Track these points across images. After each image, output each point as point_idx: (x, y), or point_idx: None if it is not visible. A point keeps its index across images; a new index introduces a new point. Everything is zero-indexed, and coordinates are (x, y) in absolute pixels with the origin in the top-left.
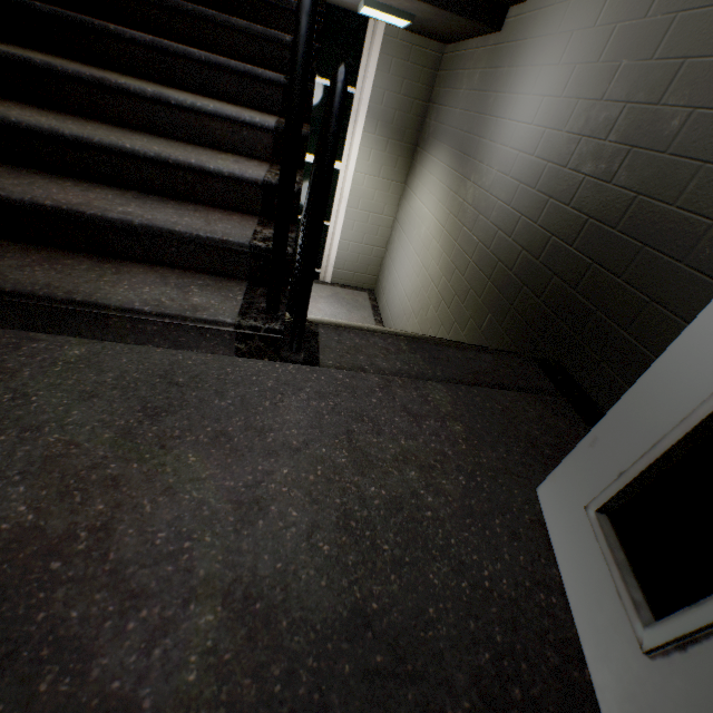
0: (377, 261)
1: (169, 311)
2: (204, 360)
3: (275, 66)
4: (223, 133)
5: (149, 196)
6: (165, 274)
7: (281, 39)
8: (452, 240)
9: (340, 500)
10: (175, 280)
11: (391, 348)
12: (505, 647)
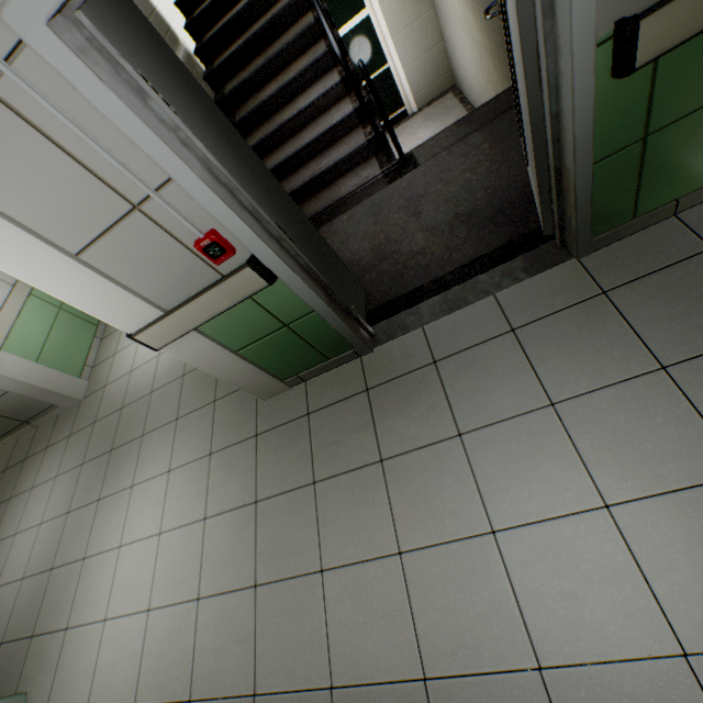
0: (442, 59)
1: (360, 185)
2: (380, 194)
3: (315, 40)
4: (324, 102)
5: (323, 153)
6: (348, 176)
7: (310, 26)
8: (476, 6)
9: (443, 198)
10: (353, 175)
11: (447, 134)
12: (502, 197)
